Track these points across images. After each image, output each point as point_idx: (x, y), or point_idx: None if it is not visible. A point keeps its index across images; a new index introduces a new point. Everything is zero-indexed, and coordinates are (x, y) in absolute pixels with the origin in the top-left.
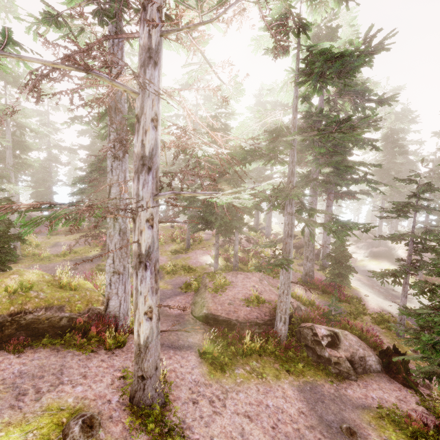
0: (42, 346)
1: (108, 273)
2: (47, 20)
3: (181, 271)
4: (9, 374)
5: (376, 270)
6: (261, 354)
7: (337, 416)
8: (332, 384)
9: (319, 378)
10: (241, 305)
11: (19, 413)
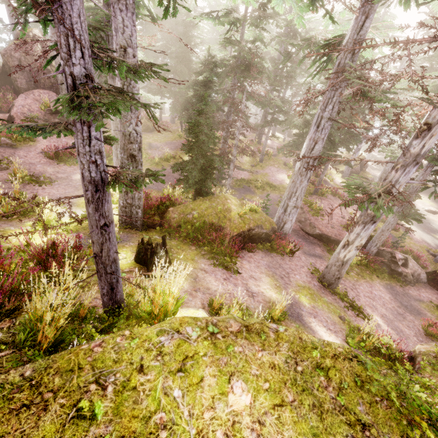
0: (259, 249)
1: (291, 207)
2: (378, 0)
3: (266, 187)
4: (264, 265)
5: (417, 204)
6: (358, 264)
7: (408, 303)
8: (402, 287)
9: (392, 282)
10: (340, 230)
11: (292, 287)
